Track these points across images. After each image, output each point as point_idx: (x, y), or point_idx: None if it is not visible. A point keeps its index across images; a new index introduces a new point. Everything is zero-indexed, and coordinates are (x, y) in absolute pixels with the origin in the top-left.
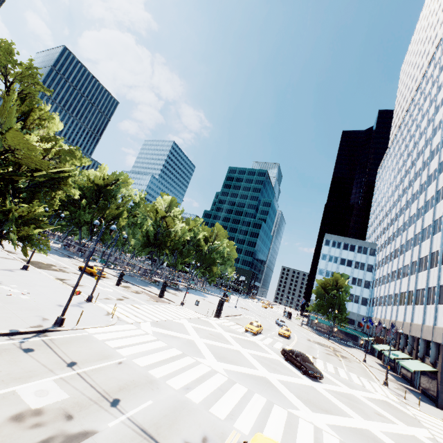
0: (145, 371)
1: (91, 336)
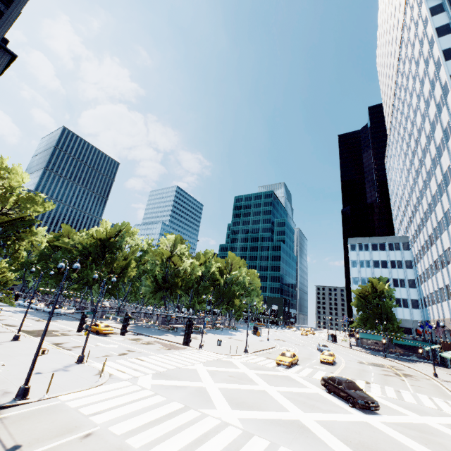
0: (120, 441)
1: (63, 404)
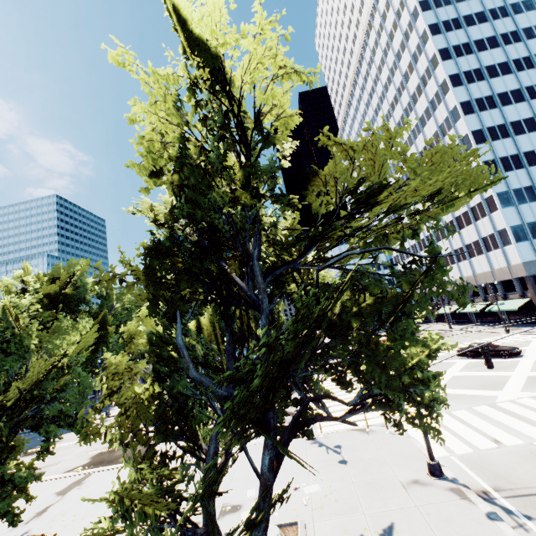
0: None
1: (461, 455)
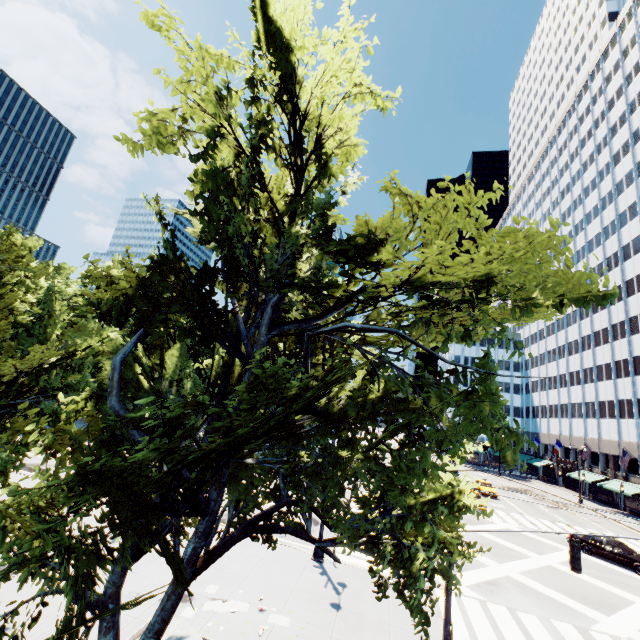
0: None
1: None
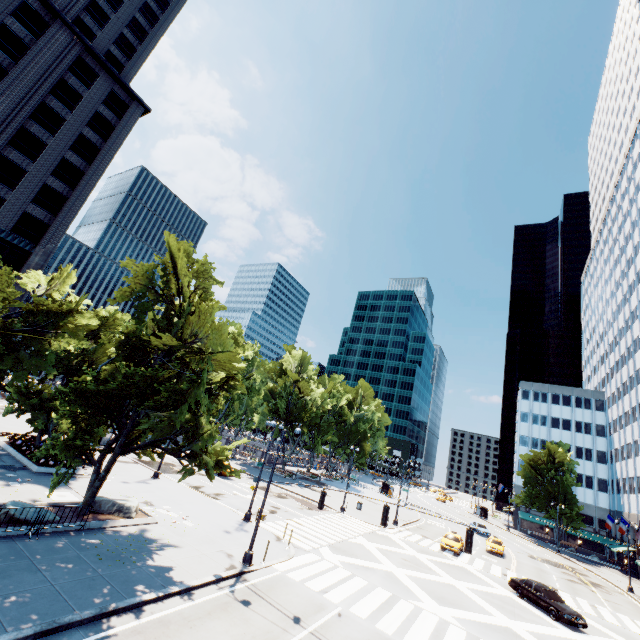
0: (371, 625)
1: (285, 575)
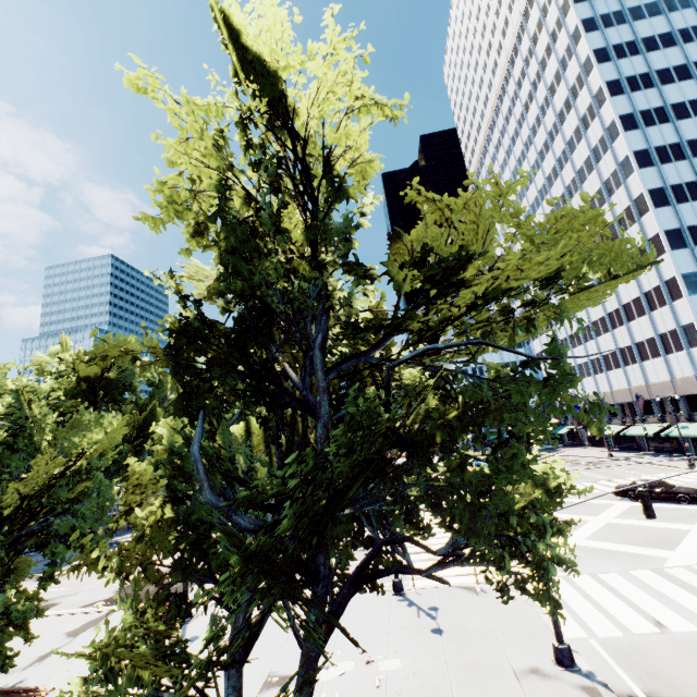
0: None
1: (604, 639)
